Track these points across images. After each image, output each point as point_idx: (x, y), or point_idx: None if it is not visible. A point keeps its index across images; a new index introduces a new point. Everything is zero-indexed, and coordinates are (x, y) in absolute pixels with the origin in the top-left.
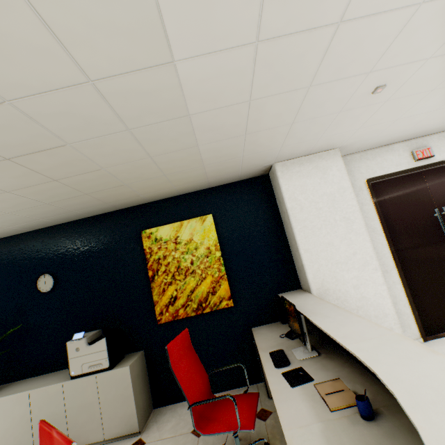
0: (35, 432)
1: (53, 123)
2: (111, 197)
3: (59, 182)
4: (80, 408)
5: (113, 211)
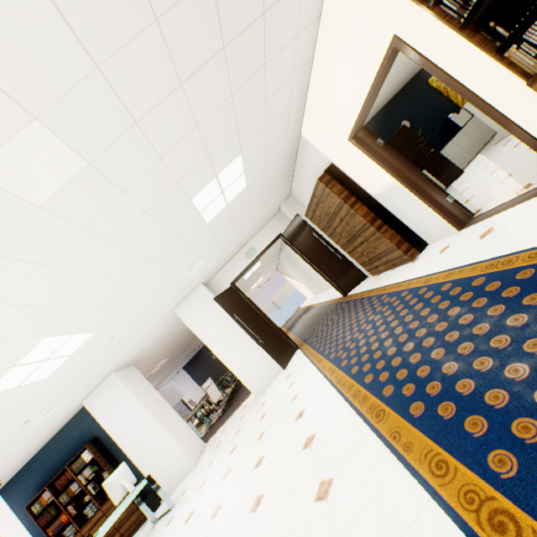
0: (466, 151)
1: None
2: None
3: None
4: (474, 134)
5: (407, 83)
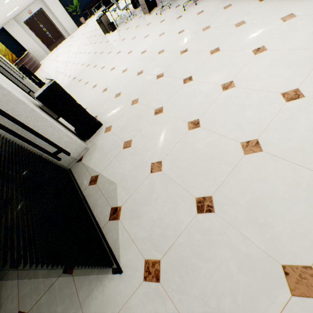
0: None
1: None
2: None
3: None
4: None
5: None
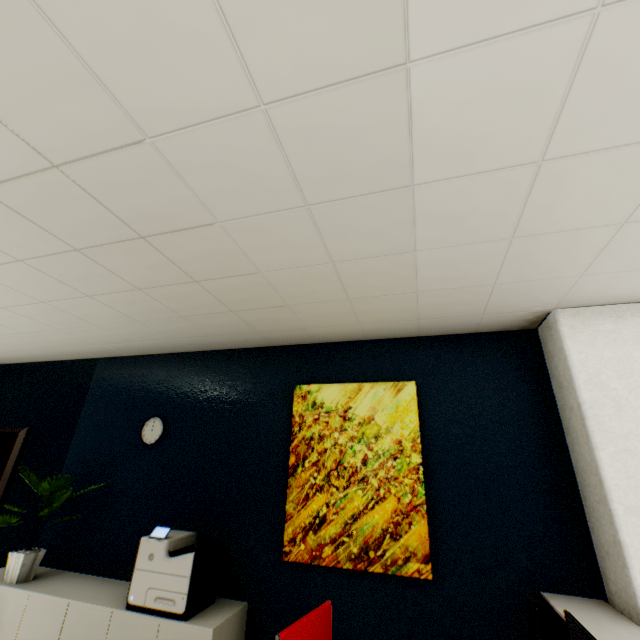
0: None
1: (203, 183)
2: (265, 322)
3: (200, 285)
4: None
5: (264, 347)
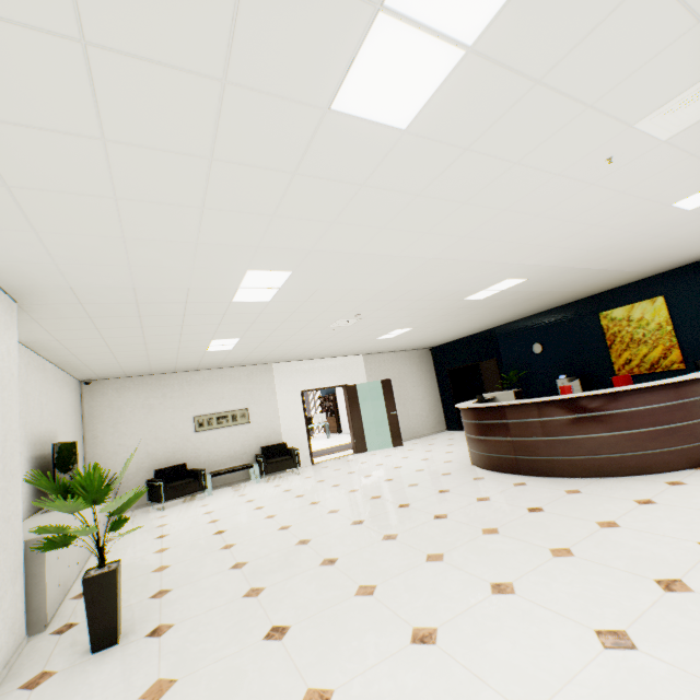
0: None
1: (549, 289)
2: (573, 296)
3: (546, 299)
4: None
5: (575, 301)
